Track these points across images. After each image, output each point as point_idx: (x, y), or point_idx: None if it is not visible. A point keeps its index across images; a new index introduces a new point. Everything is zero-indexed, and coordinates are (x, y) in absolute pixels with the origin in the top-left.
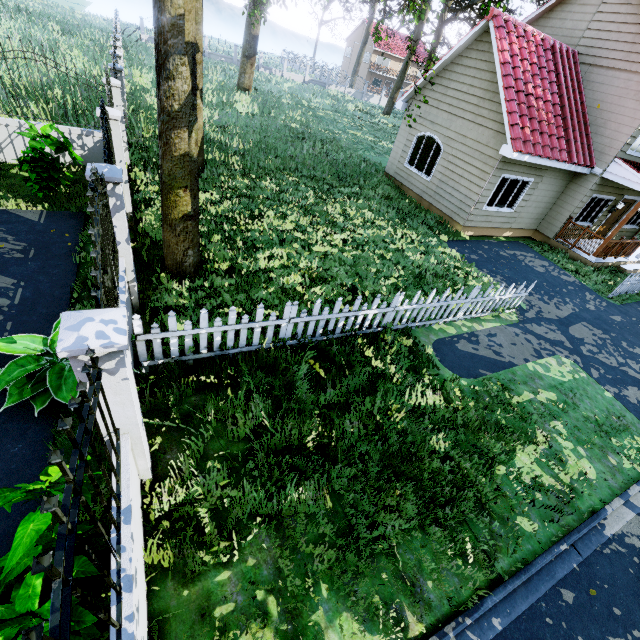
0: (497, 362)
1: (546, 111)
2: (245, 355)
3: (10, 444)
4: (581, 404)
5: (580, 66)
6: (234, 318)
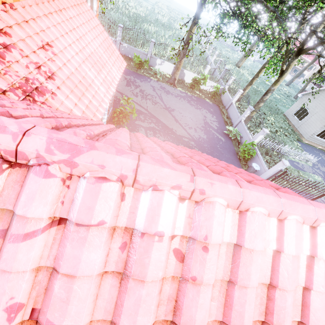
0: (302, 169)
1: None
2: None
3: (228, 141)
4: (319, 184)
5: None
6: None
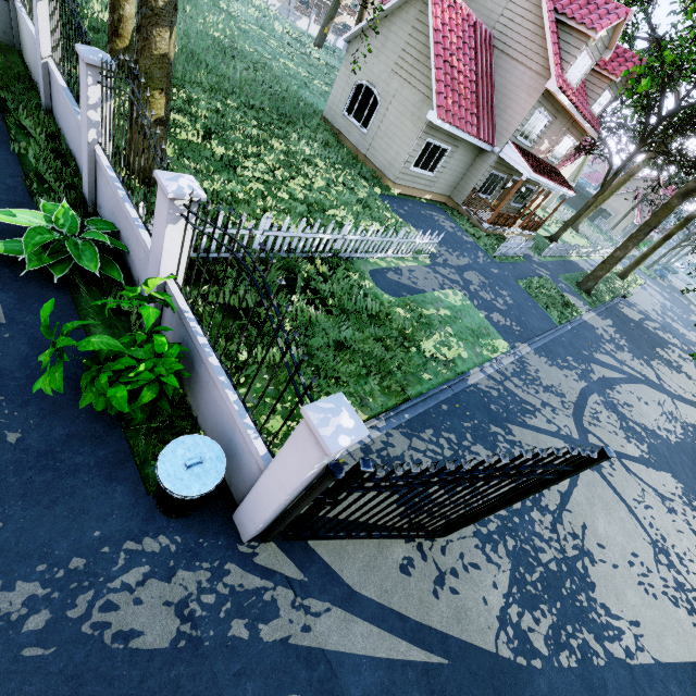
0: (414, 289)
1: (465, 86)
2: (221, 262)
3: (35, 304)
4: (465, 319)
5: (494, 49)
6: (221, 222)
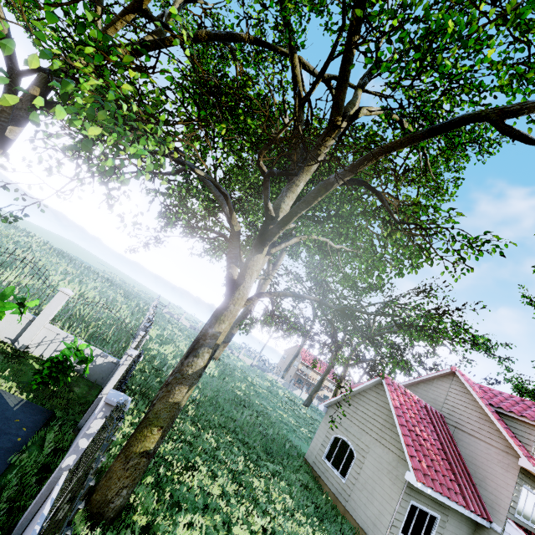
0: None
1: (434, 452)
2: None
3: None
4: None
5: (448, 425)
6: None
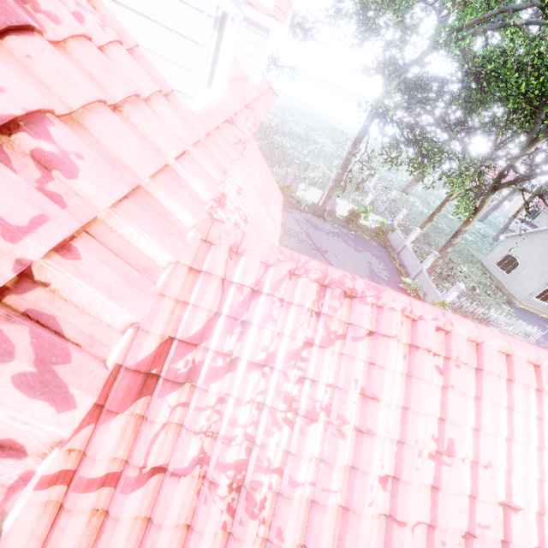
0: None
1: None
2: None
3: None
4: None
5: None
6: None
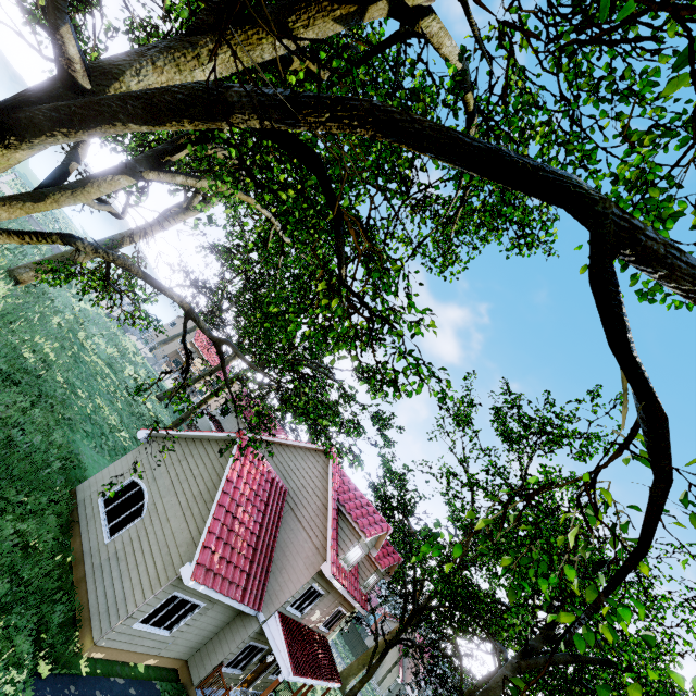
0: None
1: (244, 538)
2: None
3: None
4: None
5: (286, 503)
6: None
